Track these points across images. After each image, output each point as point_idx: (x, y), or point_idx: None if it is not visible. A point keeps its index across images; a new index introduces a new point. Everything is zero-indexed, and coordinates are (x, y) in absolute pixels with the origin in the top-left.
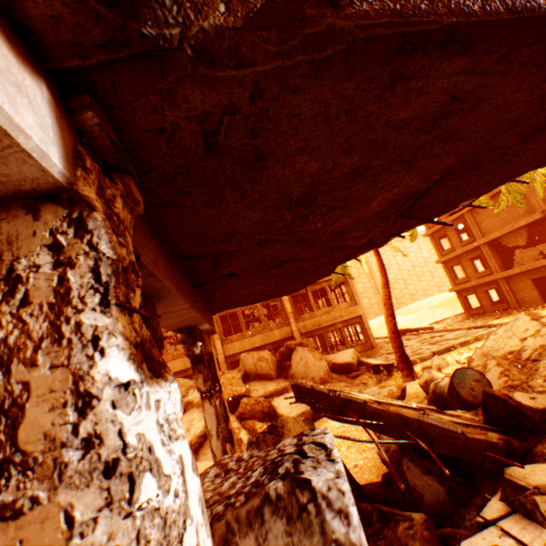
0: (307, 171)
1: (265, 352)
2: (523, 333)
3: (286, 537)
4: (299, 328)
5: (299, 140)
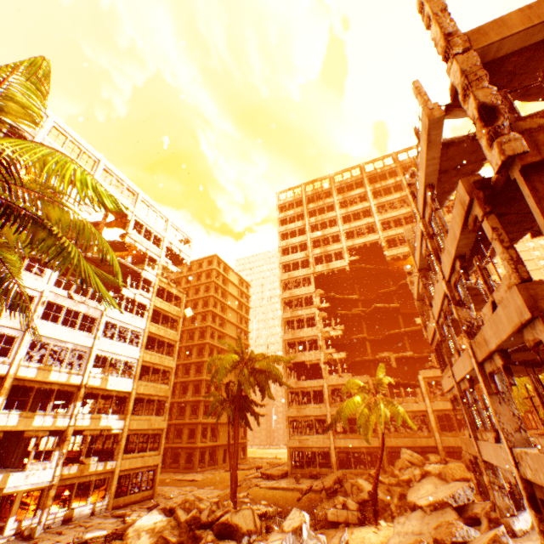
0: None
1: None
2: None
3: (512, 495)
4: None
5: None
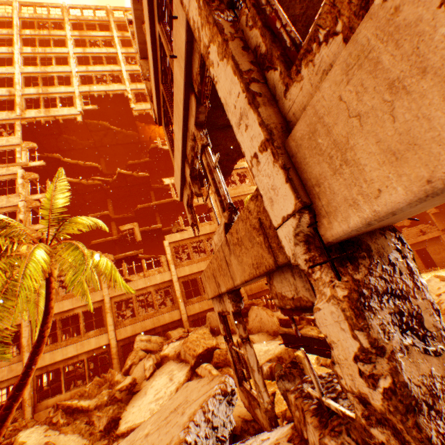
0: None
1: None
2: (437, 290)
3: None
4: (247, 290)
5: None
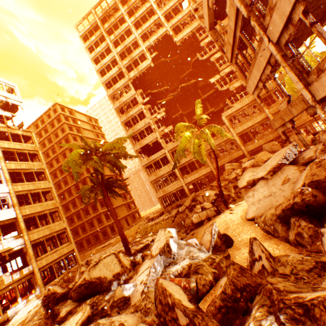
0: None
1: (273, 142)
2: None
3: None
4: None
5: None
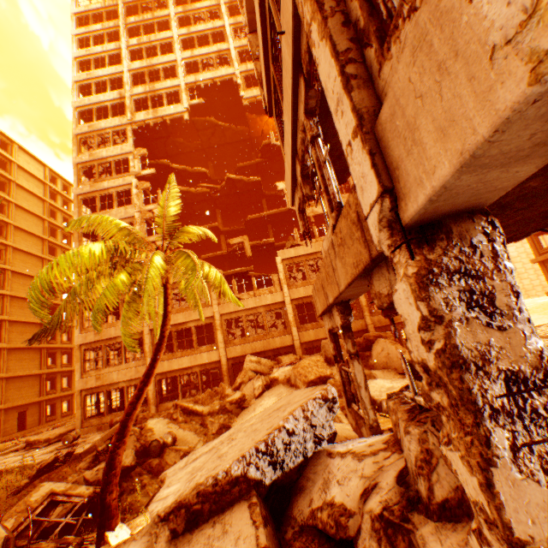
0: (529, 187)
1: None
2: None
3: None
4: (374, 321)
5: (543, 170)
